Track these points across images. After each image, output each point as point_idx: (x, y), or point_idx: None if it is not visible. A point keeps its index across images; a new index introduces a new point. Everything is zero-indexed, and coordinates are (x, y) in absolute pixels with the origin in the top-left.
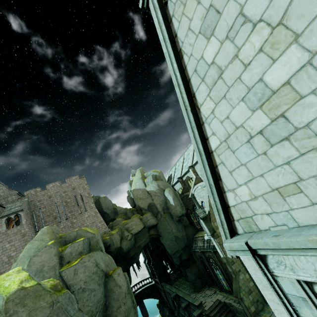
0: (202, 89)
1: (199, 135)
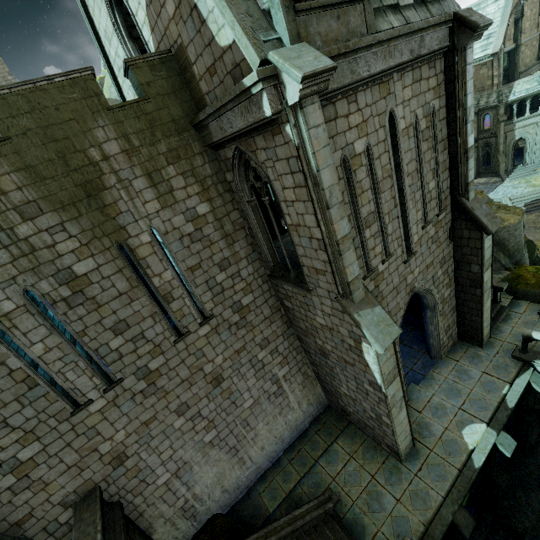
0: (116, 69)
1: (120, 95)
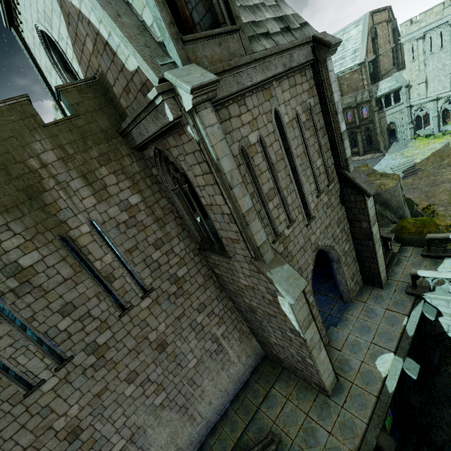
0: None
1: (64, 115)
